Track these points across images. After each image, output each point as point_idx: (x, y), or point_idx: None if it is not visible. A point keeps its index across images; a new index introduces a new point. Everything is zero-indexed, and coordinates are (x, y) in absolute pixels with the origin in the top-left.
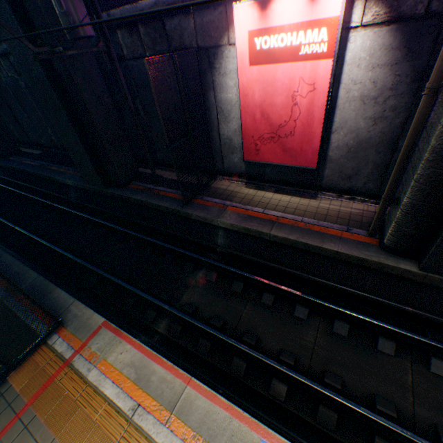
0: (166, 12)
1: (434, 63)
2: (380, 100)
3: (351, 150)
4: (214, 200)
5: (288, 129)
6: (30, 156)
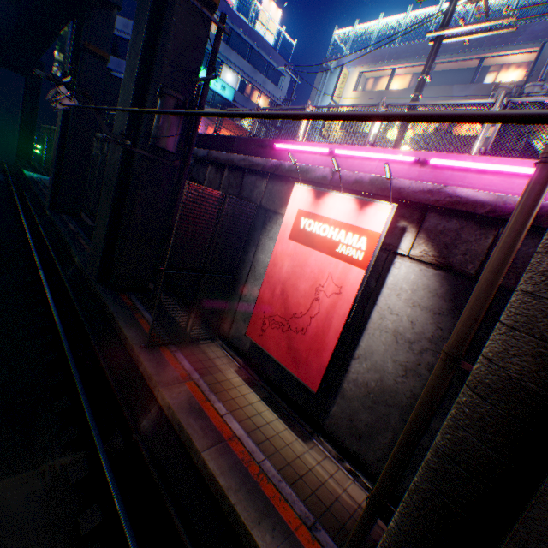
0: (249, 168)
1: (484, 335)
2: (416, 347)
3: (370, 395)
4: (185, 362)
5: (301, 323)
6: (80, 222)
